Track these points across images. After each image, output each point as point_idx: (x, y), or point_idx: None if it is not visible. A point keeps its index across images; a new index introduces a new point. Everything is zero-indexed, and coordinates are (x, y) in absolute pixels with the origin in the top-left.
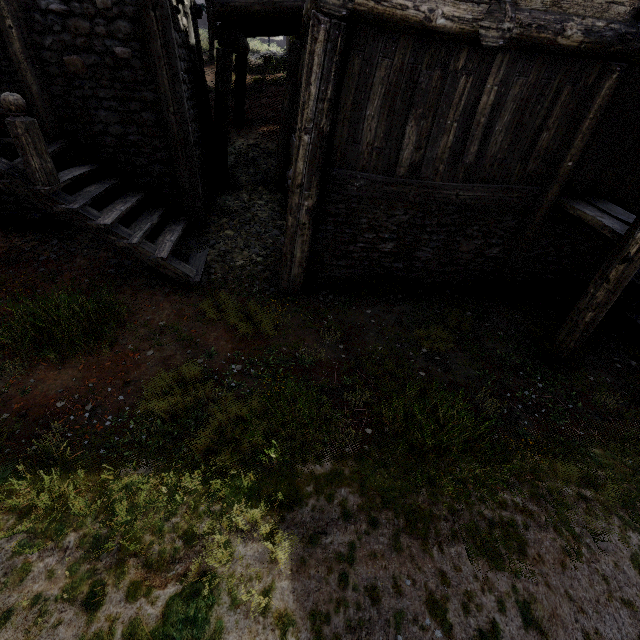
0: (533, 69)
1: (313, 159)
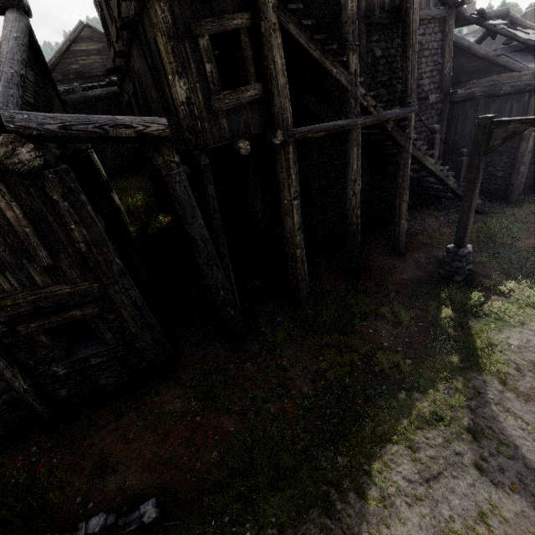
0: None
1: (534, 140)
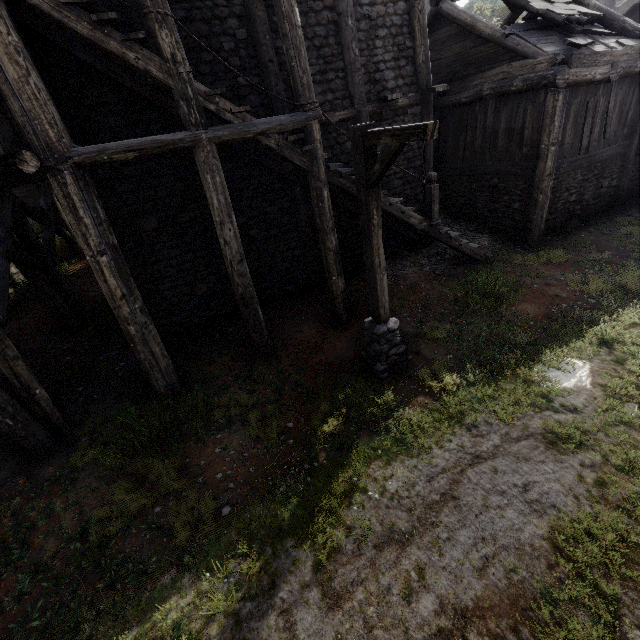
0: (624, 85)
1: (555, 158)
